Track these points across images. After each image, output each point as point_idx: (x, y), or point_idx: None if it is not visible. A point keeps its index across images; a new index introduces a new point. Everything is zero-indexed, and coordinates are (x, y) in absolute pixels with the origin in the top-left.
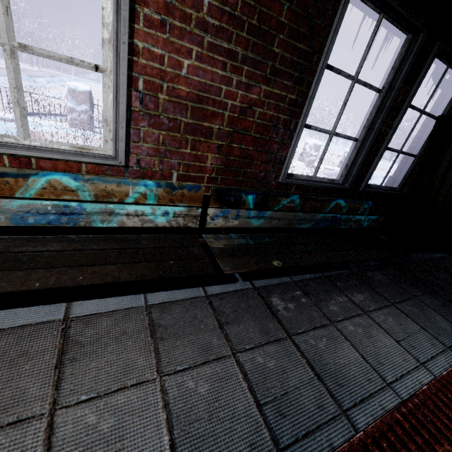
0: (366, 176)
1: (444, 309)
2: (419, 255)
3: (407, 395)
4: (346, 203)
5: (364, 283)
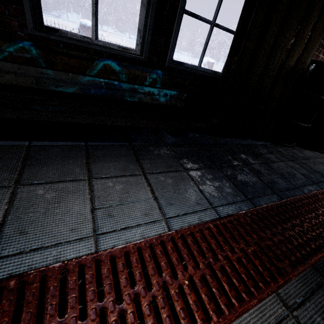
0: (169, 48)
1: (210, 183)
2: (237, 140)
3: (4, 275)
4: (121, 66)
5: (132, 154)
